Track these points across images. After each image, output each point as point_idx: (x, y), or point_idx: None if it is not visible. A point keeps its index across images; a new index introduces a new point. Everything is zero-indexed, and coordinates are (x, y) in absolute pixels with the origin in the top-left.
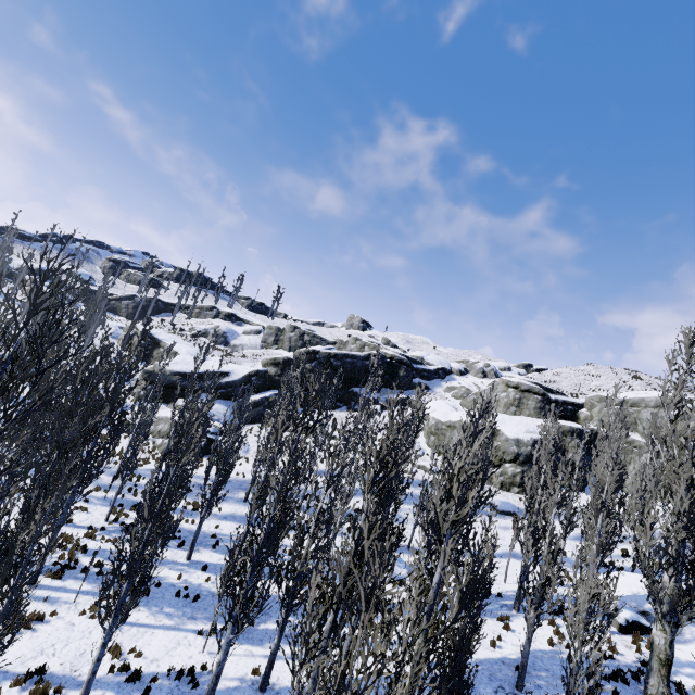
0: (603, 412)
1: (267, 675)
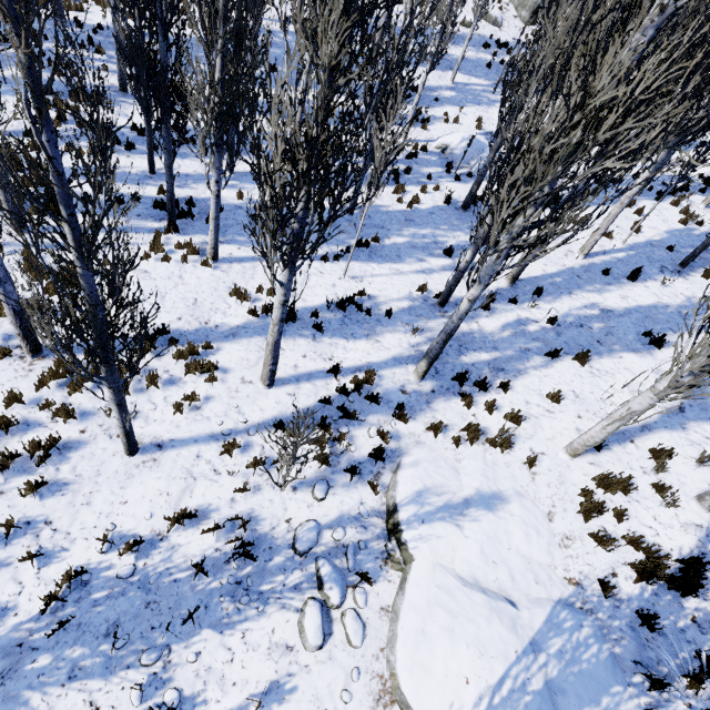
0: None
1: (452, 293)
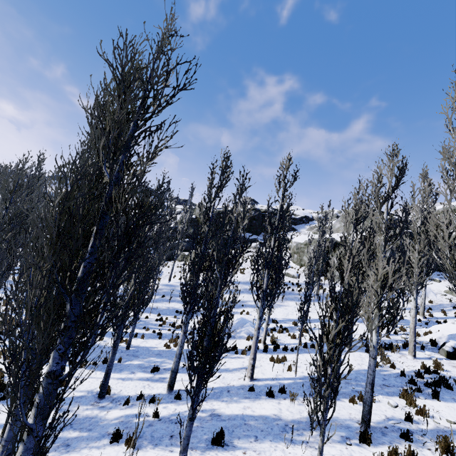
0: None
1: (103, 384)
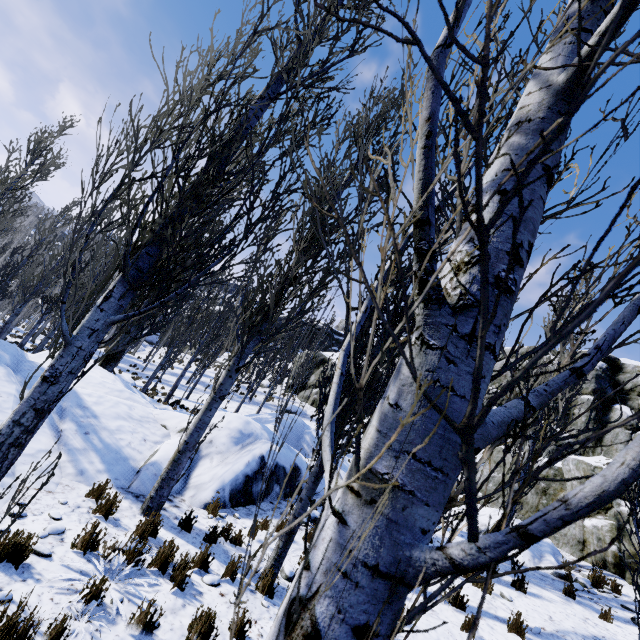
0: None
1: None
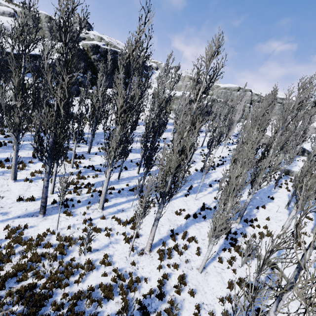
0: (218, 92)
1: None
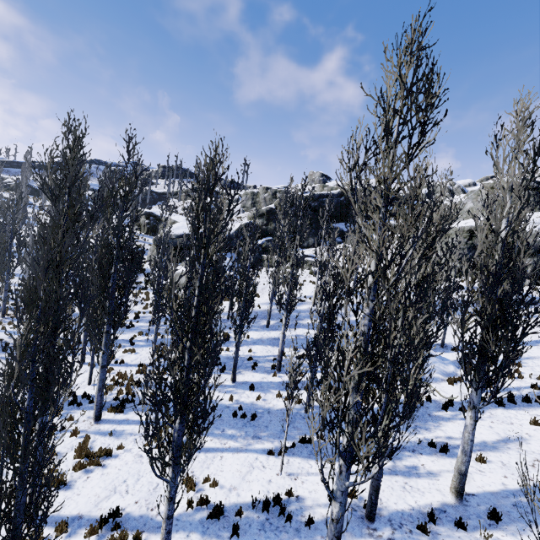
0: None
1: (374, 504)
